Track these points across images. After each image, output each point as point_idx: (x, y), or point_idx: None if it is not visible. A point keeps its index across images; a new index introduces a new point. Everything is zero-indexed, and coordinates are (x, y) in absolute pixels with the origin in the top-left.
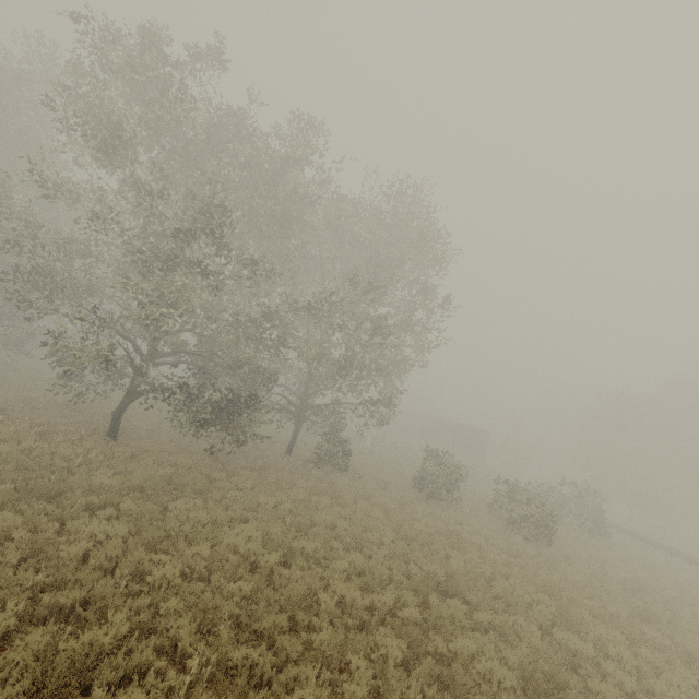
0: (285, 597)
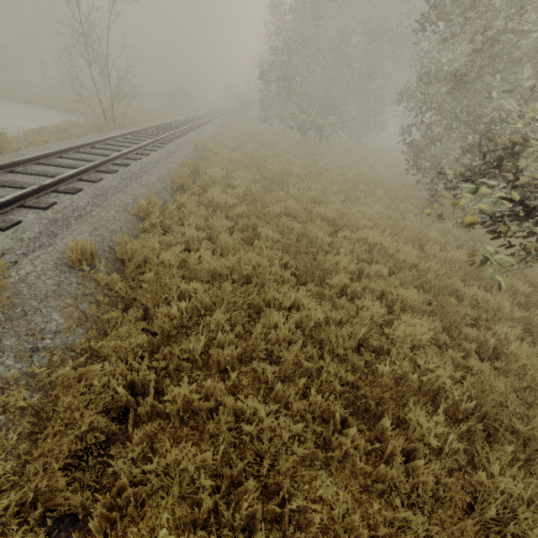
0: None
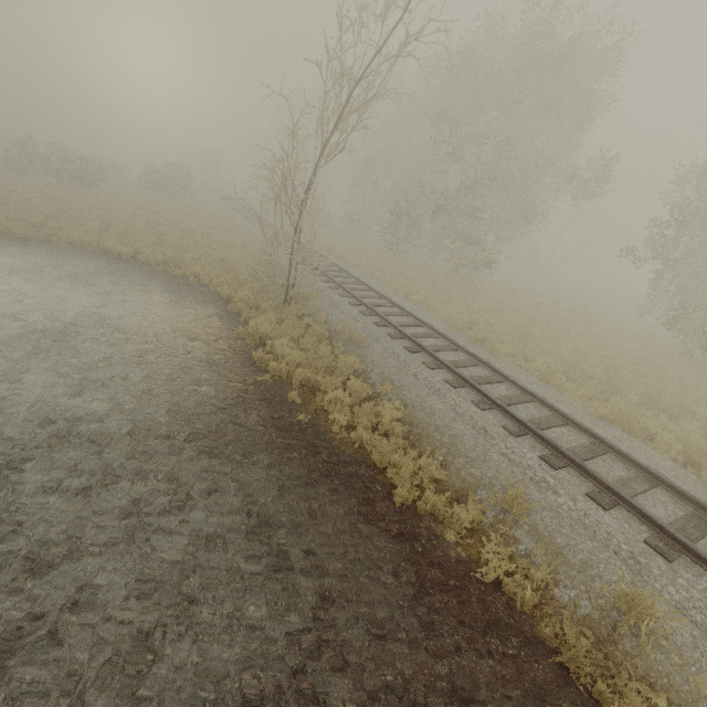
0: None
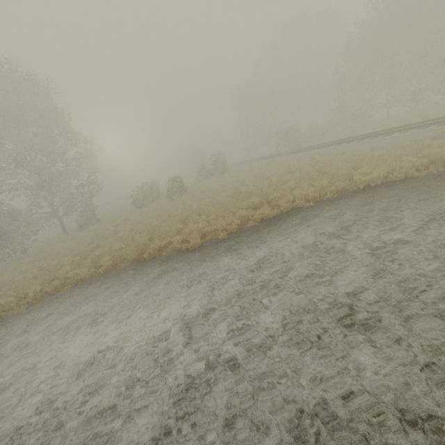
0: (2, 285)
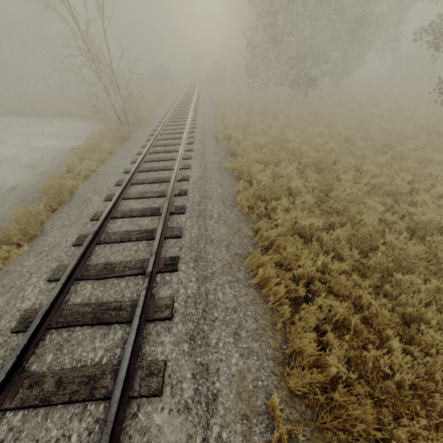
0: None
